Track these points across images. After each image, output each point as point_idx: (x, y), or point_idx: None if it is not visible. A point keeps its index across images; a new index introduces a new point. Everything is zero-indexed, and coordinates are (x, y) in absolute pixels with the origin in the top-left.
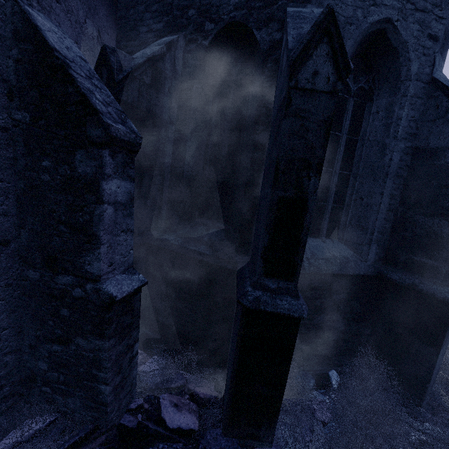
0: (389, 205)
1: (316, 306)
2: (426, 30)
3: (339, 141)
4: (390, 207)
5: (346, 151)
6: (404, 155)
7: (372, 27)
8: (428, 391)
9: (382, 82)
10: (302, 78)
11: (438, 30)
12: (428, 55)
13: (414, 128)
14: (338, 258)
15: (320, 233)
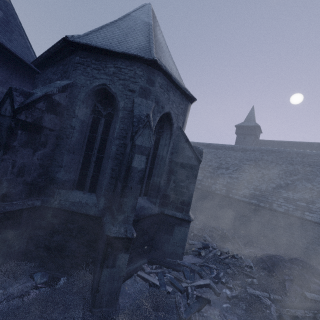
0: (112, 175)
1: (56, 229)
2: (127, 88)
3: (96, 138)
4: (112, 176)
5: (101, 144)
6: (119, 147)
7: (96, 87)
8: (102, 302)
9: (116, 110)
10: (2, 111)
11: (134, 87)
12: (129, 99)
13: (124, 133)
14: (81, 203)
15: (85, 188)
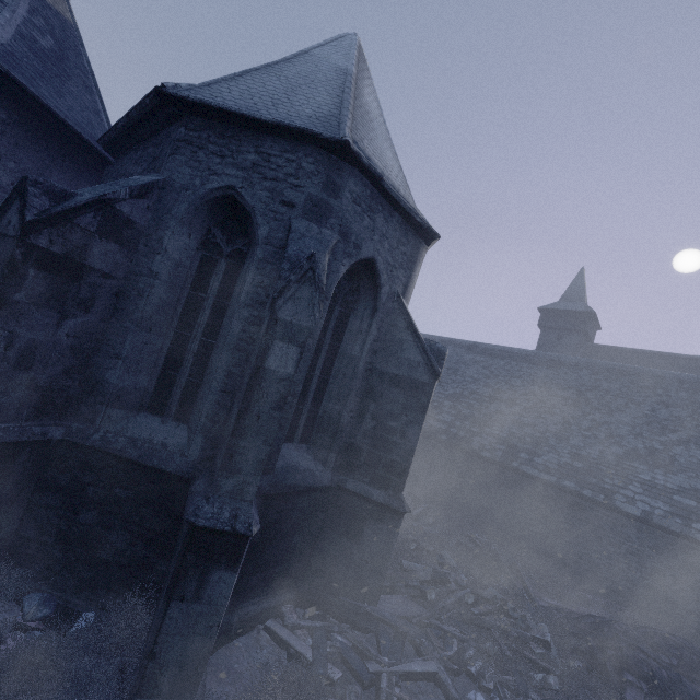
0: (225, 385)
1: (87, 496)
2: (278, 197)
3: (203, 303)
4: (226, 387)
5: (213, 315)
6: (249, 325)
7: (213, 193)
8: (160, 684)
9: (252, 245)
10: (3, 226)
11: (294, 197)
12: (282, 221)
13: (263, 295)
14: (152, 442)
15: (167, 411)
